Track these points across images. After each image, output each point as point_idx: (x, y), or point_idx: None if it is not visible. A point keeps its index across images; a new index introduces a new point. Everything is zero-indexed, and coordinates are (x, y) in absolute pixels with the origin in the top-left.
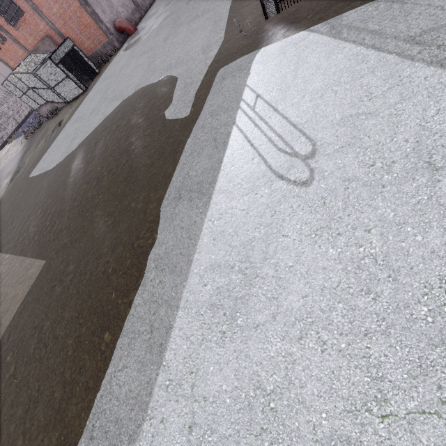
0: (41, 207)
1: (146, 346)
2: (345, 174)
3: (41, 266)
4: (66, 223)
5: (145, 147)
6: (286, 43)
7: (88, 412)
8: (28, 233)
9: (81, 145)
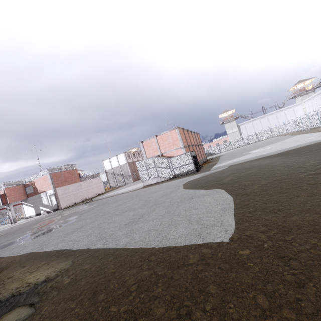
0: (287, 171)
1: (297, 145)
2: (257, 153)
3: (319, 155)
4: (286, 160)
5: (240, 165)
6: (215, 166)
7: (318, 141)
8: (318, 164)
9: (215, 183)
